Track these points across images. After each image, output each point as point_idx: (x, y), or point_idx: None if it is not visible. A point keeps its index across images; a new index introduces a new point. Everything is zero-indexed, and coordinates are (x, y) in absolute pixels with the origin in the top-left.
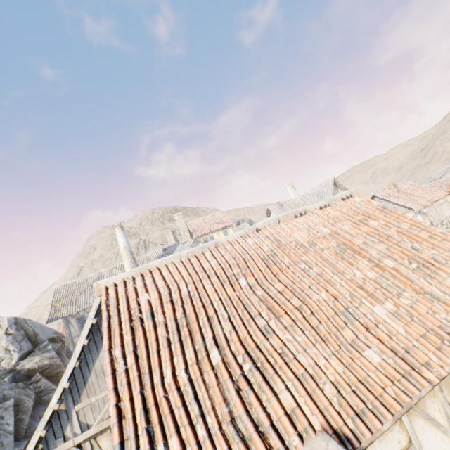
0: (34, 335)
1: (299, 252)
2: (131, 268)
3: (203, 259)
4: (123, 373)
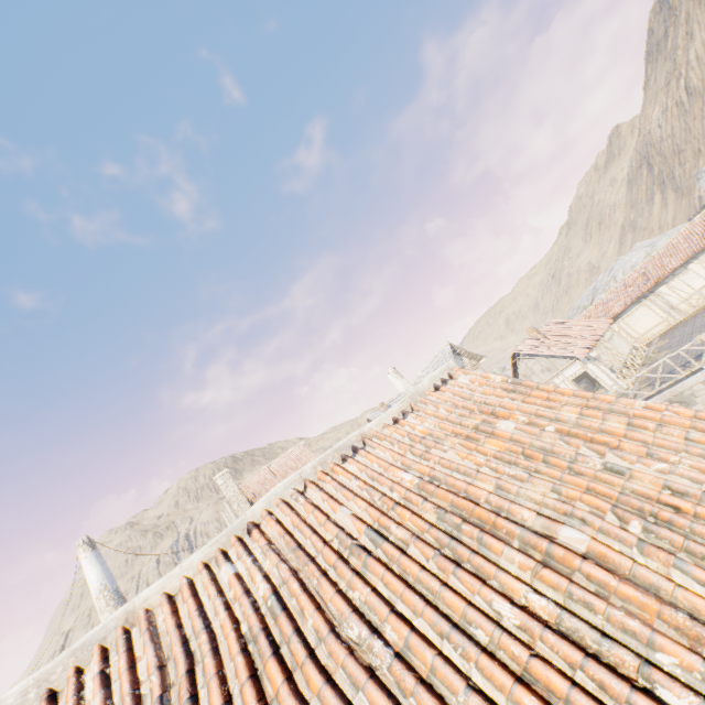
0: None
1: (347, 576)
2: None
3: (66, 704)
4: None
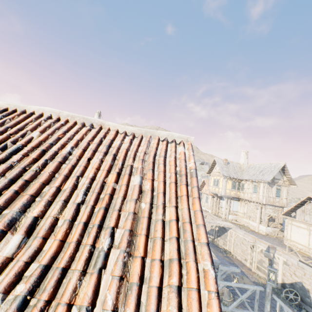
0: None
1: None
2: None
3: None
4: None
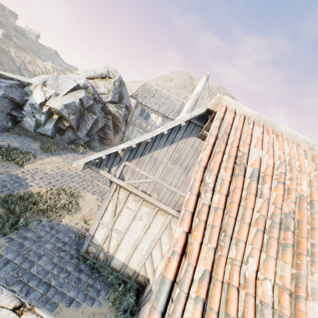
0: (122, 96)
1: None
2: (188, 109)
3: None
4: (206, 207)
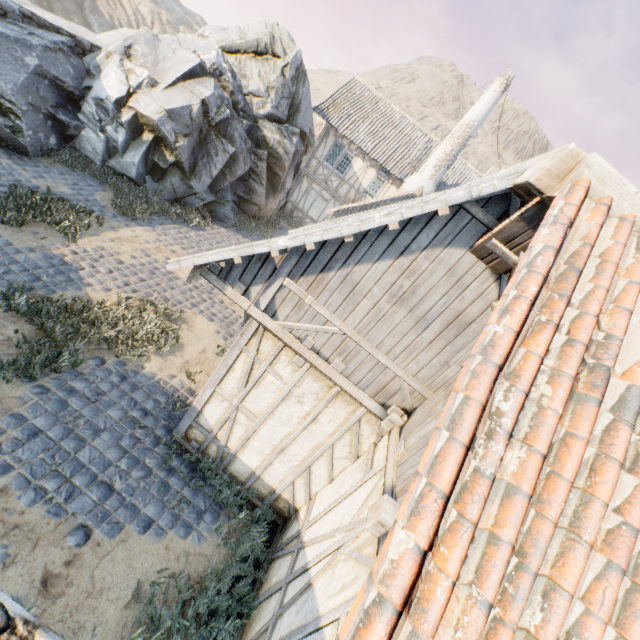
0: (296, 107)
1: None
2: (440, 160)
3: None
4: (486, 483)
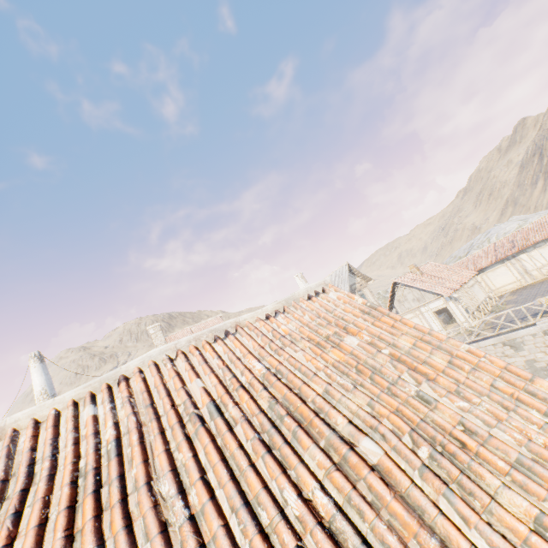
0: None
1: (178, 439)
2: None
3: None
4: None
